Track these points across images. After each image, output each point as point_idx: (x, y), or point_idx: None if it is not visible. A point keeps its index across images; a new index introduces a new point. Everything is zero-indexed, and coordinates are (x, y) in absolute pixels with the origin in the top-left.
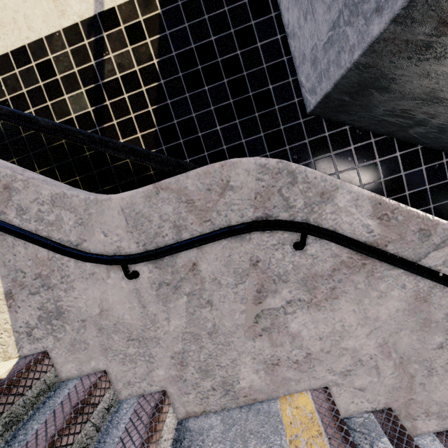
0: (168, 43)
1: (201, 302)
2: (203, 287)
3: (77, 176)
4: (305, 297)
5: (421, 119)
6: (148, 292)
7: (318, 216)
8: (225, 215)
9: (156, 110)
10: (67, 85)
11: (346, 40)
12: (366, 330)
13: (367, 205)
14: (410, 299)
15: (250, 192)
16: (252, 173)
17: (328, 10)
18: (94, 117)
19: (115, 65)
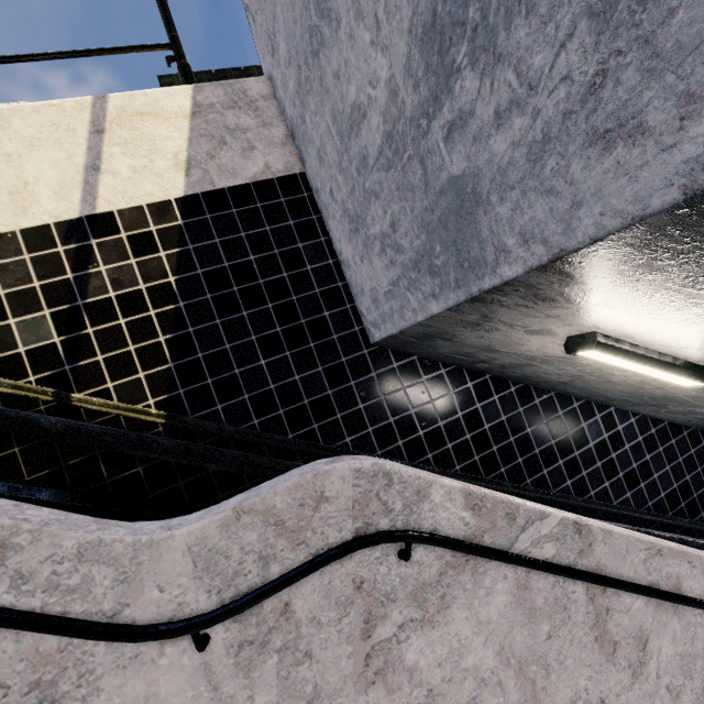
0: (191, 258)
1: (297, 657)
2: (299, 634)
3: (15, 446)
4: (417, 615)
5: (484, 359)
6: (222, 662)
7: (418, 516)
8: (322, 532)
9: (171, 341)
10: (17, 305)
11: (408, 302)
12: (482, 638)
13: (459, 497)
14: (514, 590)
15: (347, 500)
16: (348, 480)
17: (387, 269)
18: (63, 352)
19: (107, 281)
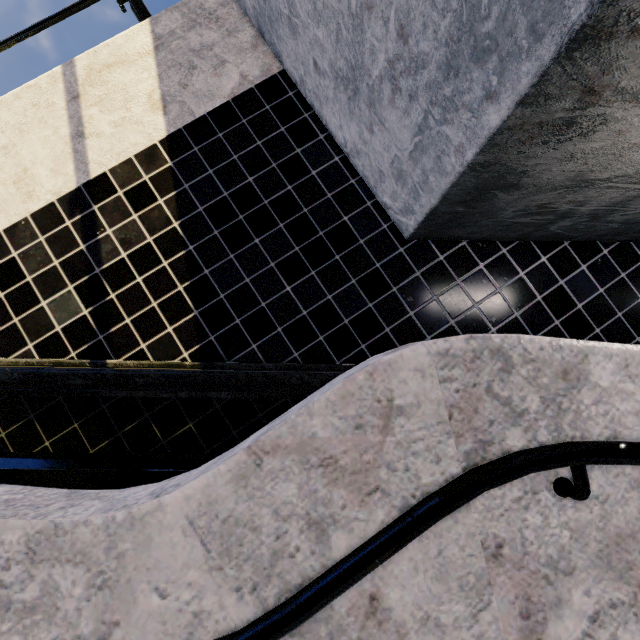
0: (189, 198)
1: None
2: None
3: (74, 422)
4: (621, 595)
5: (565, 210)
6: None
7: (575, 416)
8: (405, 467)
9: (190, 288)
10: (44, 287)
11: (446, 142)
12: None
13: None
14: None
15: (436, 407)
16: (429, 373)
17: (406, 115)
18: (94, 322)
19: (116, 243)
